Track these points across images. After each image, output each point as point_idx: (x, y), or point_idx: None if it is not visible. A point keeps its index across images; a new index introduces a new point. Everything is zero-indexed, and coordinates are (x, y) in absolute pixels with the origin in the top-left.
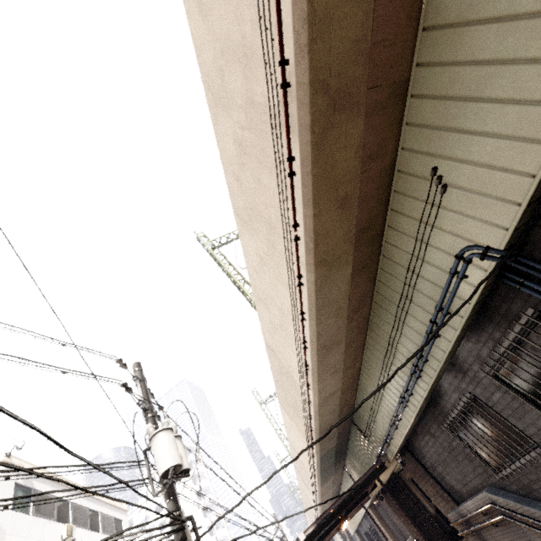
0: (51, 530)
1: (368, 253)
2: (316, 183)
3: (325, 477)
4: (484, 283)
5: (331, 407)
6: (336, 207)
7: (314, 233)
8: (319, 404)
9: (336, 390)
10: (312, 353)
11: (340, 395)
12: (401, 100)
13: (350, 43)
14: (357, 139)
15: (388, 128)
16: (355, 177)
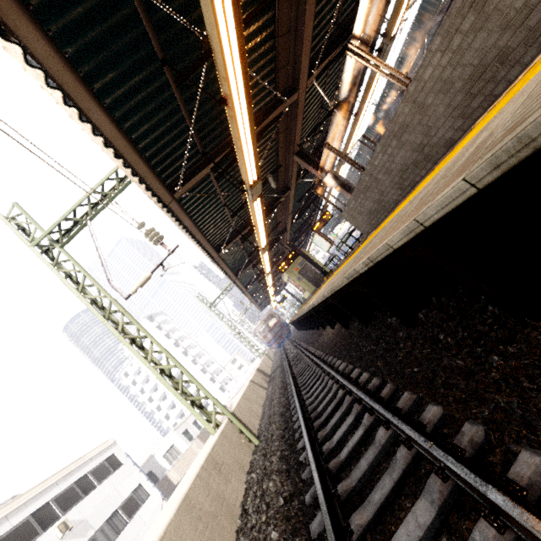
0: None
1: None
2: None
3: None
4: None
5: None
6: None
7: None
8: None
9: None
10: None
11: None
12: None
13: None
14: None
15: None
16: None
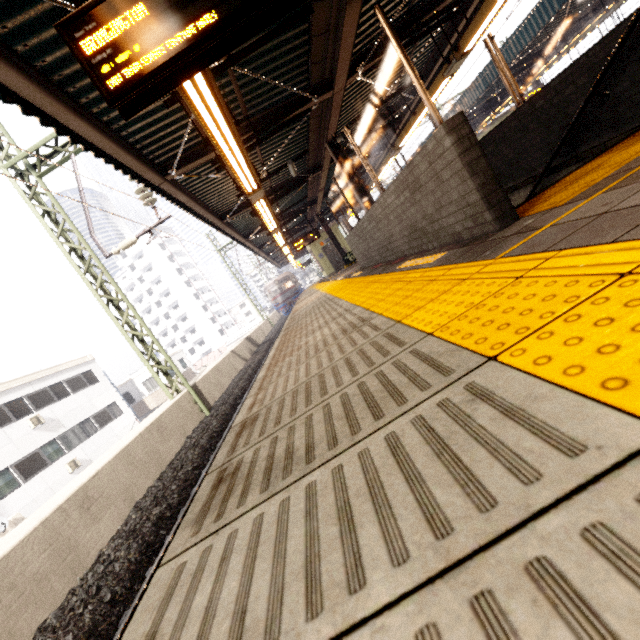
0: (15, 430)
1: None
2: None
3: None
4: None
5: None
6: None
7: None
8: None
9: None
10: None
11: None
12: None
13: None
14: None
15: None
16: None
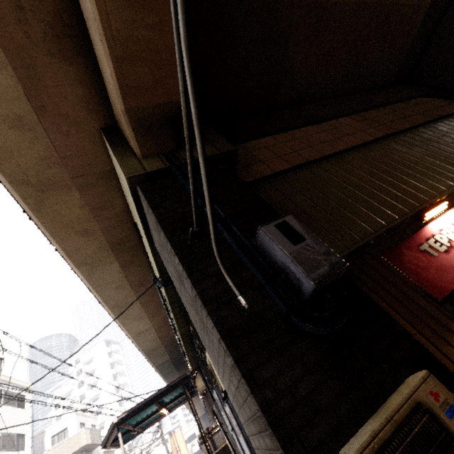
0: None
1: (133, 255)
2: (48, 226)
3: (170, 378)
4: (165, 295)
5: (149, 338)
6: (79, 236)
7: (64, 250)
8: (133, 337)
9: (149, 329)
10: (107, 310)
11: (154, 331)
12: (113, 179)
13: (38, 160)
14: (79, 202)
15: (108, 193)
16: (89, 219)
